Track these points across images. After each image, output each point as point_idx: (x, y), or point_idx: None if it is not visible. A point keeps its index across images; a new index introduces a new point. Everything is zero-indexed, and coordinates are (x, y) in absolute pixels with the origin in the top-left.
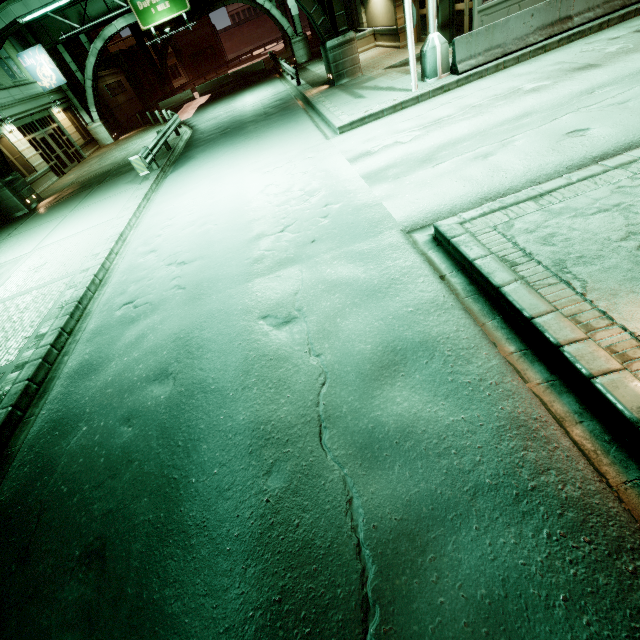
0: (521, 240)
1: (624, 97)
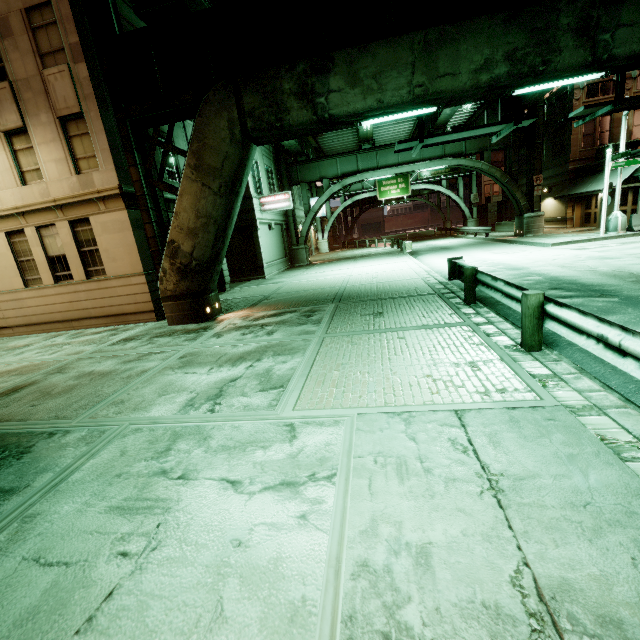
0: None
1: None
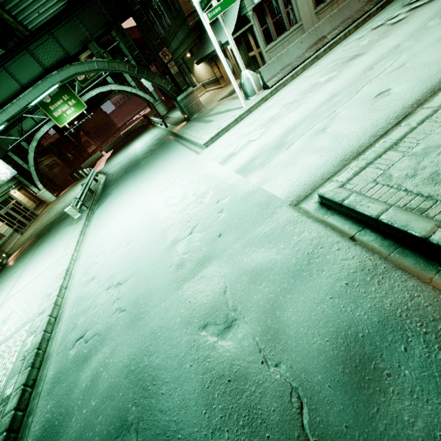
0: (410, 186)
1: (399, 63)
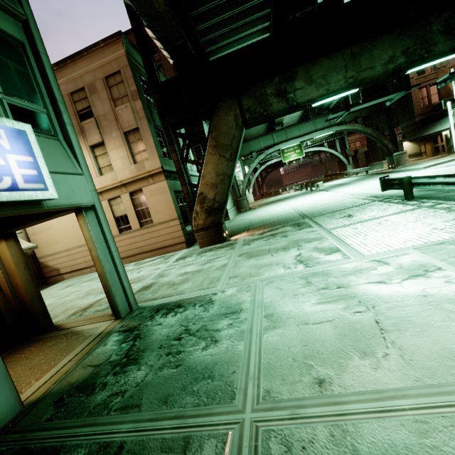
0: None
1: None
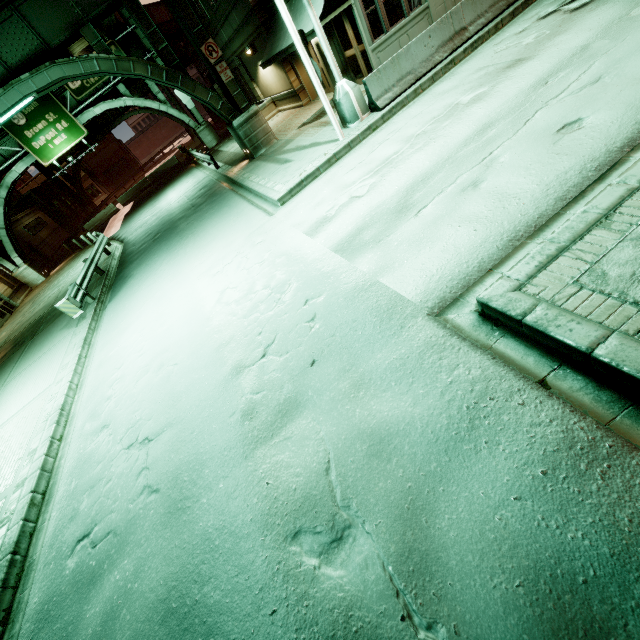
0: None
1: (591, 76)
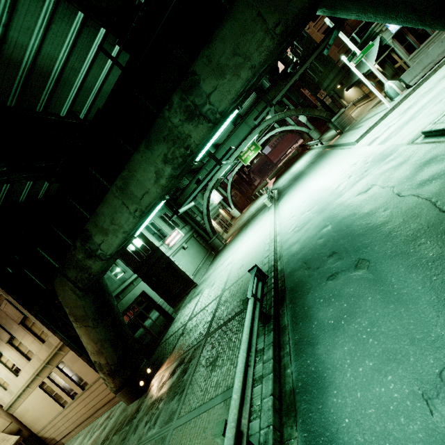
0: None
1: None
